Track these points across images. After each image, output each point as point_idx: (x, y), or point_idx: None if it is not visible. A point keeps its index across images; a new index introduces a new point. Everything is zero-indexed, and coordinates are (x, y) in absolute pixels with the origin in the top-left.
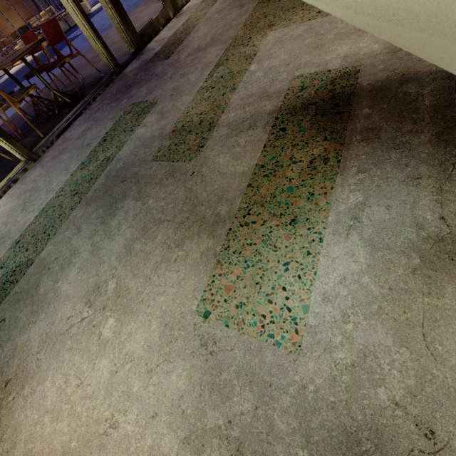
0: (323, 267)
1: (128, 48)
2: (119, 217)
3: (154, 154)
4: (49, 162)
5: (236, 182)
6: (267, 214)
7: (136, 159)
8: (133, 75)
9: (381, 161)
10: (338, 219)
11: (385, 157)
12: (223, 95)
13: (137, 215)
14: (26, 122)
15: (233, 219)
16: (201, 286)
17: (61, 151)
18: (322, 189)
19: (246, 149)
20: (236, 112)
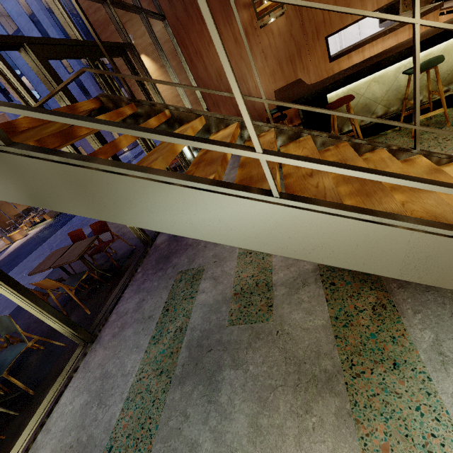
0: (449, 405)
1: None
2: (226, 391)
3: (228, 319)
4: (111, 340)
5: (322, 335)
6: (369, 361)
7: (212, 325)
8: (167, 246)
9: (424, 302)
10: (429, 357)
11: (425, 299)
12: (263, 259)
13: (244, 385)
14: (63, 300)
15: (342, 372)
16: (357, 452)
17: (121, 327)
18: (398, 331)
19: (312, 304)
20: (284, 273)
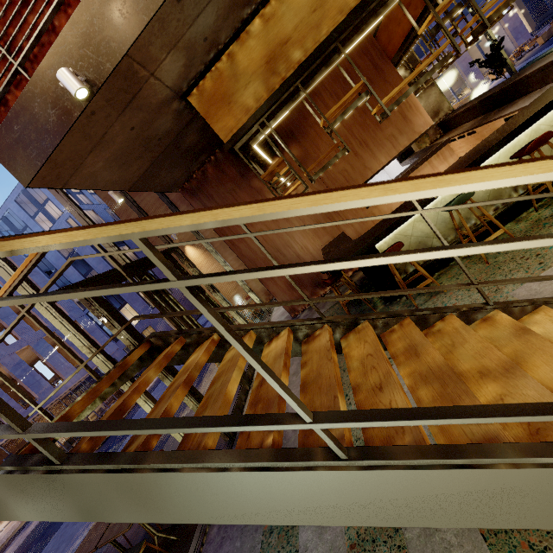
0: None
1: (224, 438)
2: None
3: None
4: None
5: None
6: None
7: None
8: None
9: None
10: None
11: None
12: None
13: None
14: None
15: None
16: None
17: None
18: None
19: (466, 550)
20: None
